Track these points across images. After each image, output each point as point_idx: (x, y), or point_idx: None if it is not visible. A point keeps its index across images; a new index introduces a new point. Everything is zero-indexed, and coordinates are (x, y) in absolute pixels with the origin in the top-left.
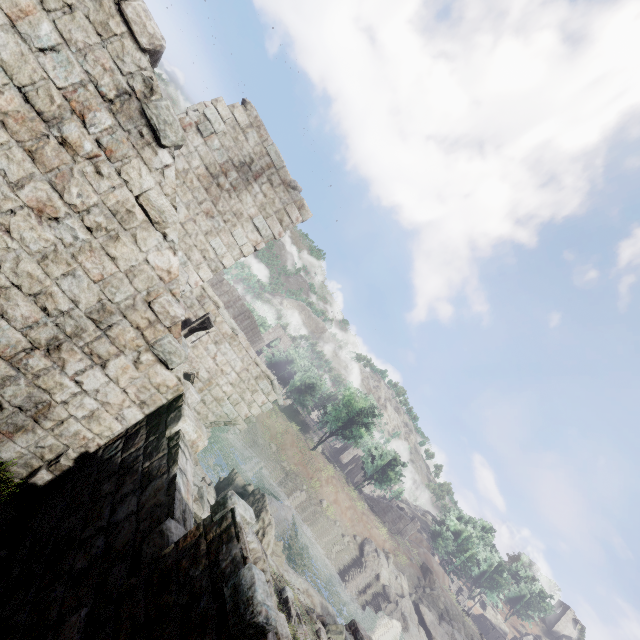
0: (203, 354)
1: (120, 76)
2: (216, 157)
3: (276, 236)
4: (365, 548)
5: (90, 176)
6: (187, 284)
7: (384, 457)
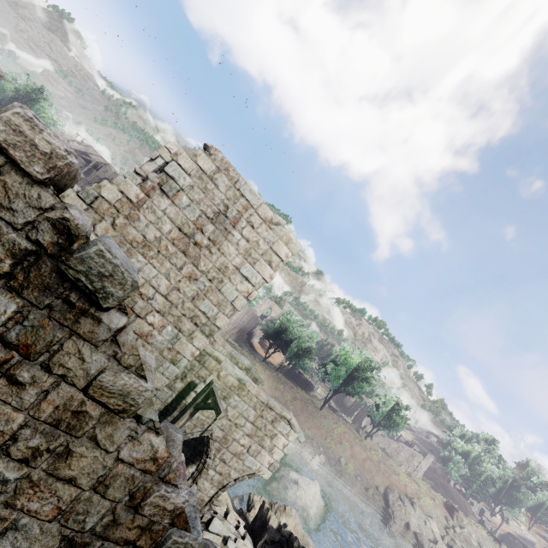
0: (213, 413)
1: (12, 233)
2: (187, 215)
3: (267, 280)
4: (389, 498)
5: (2, 393)
6: (183, 358)
7: (387, 404)
